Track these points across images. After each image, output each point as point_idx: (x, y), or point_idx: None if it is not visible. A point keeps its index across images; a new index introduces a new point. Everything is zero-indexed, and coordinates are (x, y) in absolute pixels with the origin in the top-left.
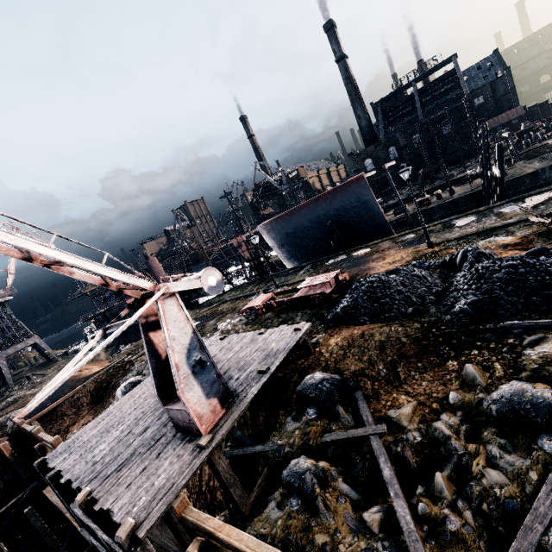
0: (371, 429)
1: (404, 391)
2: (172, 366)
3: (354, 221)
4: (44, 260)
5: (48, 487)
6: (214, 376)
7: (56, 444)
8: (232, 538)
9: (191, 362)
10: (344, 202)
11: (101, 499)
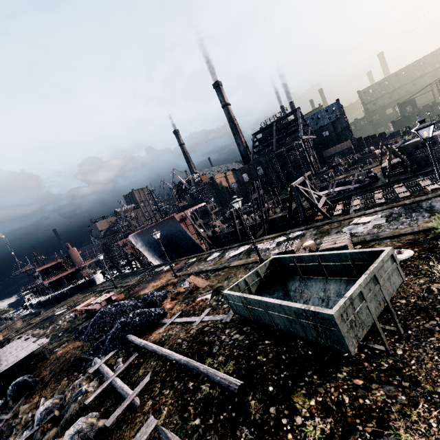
0: (6, 415)
1: (41, 393)
2: None
3: (178, 240)
4: None
5: None
6: None
7: None
8: None
9: None
10: (169, 229)
11: None
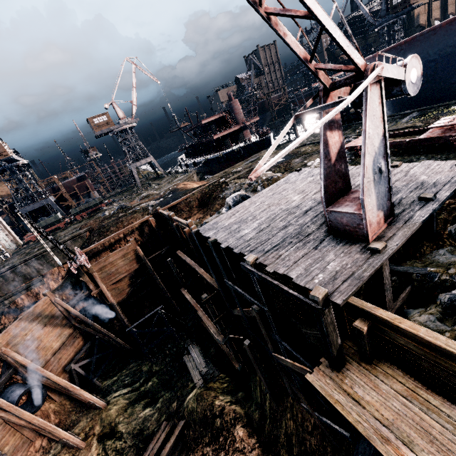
0: None
1: None
2: (364, 166)
3: None
4: (268, 8)
5: (179, 251)
6: (386, 190)
7: (190, 225)
8: (421, 333)
9: (375, 168)
10: None
11: (270, 266)
